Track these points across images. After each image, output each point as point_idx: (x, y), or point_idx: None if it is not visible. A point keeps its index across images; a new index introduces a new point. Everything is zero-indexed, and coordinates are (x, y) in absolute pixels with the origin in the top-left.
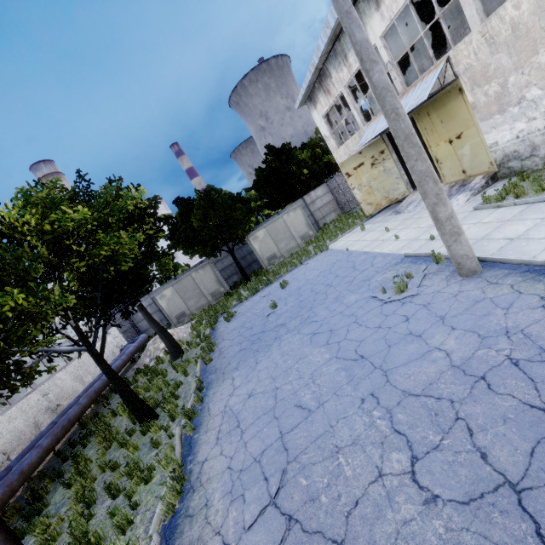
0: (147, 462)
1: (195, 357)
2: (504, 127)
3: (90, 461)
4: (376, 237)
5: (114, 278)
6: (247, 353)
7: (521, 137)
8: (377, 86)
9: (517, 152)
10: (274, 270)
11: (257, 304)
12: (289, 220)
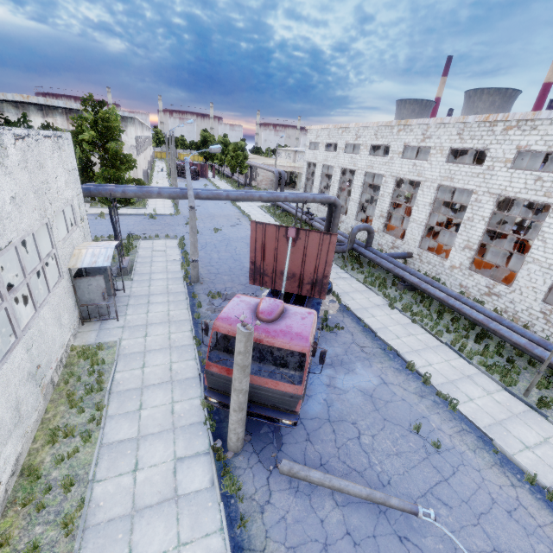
0: None
1: None
2: None
3: None
4: None
5: None
6: None
7: None
8: None
9: None
10: None
11: None
12: None
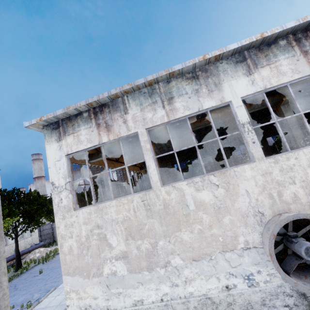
0: None
1: None
2: None
3: None
4: None
5: None
6: None
7: None
8: None
9: None
10: None
11: (55, 261)
12: None
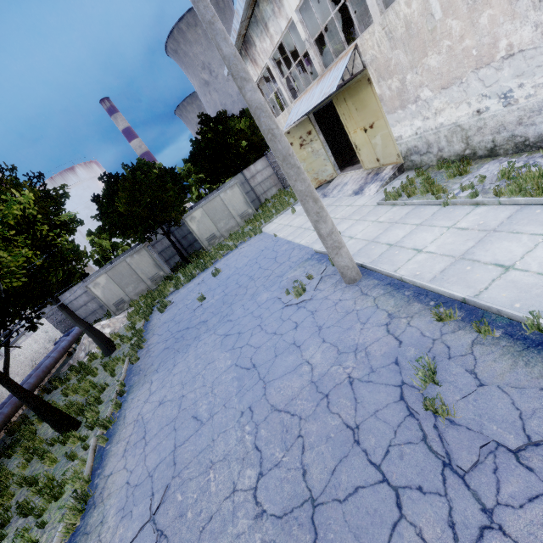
0: (62, 476)
1: (122, 356)
2: (406, 122)
3: (12, 475)
4: (301, 223)
5: (4, 297)
6: (169, 353)
7: (419, 134)
8: (251, 105)
9: (417, 147)
10: (211, 254)
11: (190, 293)
12: (227, 198)
